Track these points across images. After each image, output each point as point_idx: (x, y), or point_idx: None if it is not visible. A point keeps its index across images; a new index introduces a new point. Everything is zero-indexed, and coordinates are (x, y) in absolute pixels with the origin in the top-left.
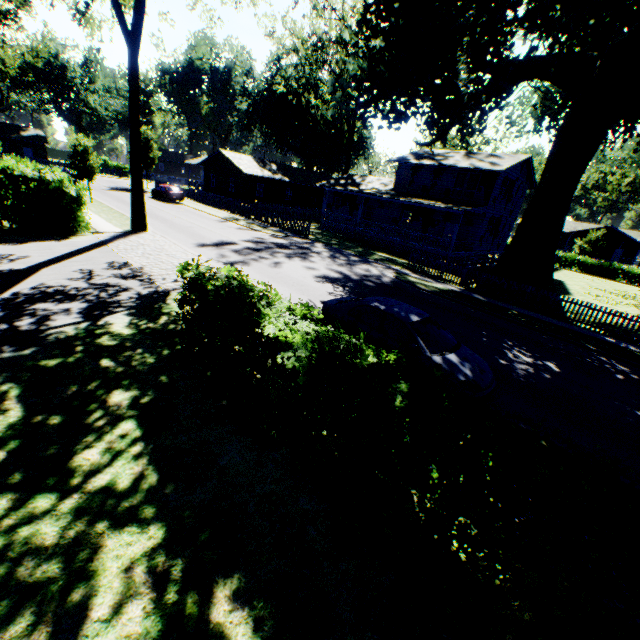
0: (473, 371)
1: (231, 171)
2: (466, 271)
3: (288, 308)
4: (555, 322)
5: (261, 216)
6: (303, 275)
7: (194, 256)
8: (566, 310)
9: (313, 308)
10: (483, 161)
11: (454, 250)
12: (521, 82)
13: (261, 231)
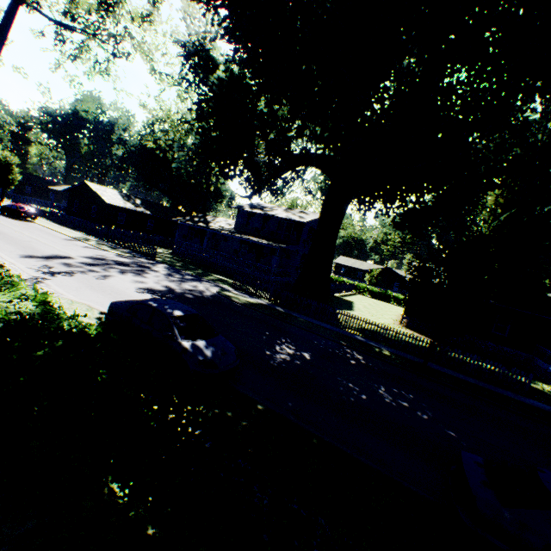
0: (215, 353)
1: (94, 200)
2: (273, 289)
3: (23, 294)
4: (328, 327)
5: (119, 239)
6: (127, 286)
7: (11, 264)
8: (336, 318)
9: (48, 294)
10: (295, 215)
11: (275, 275)
12: (302, 166)
13: (108, 250)
